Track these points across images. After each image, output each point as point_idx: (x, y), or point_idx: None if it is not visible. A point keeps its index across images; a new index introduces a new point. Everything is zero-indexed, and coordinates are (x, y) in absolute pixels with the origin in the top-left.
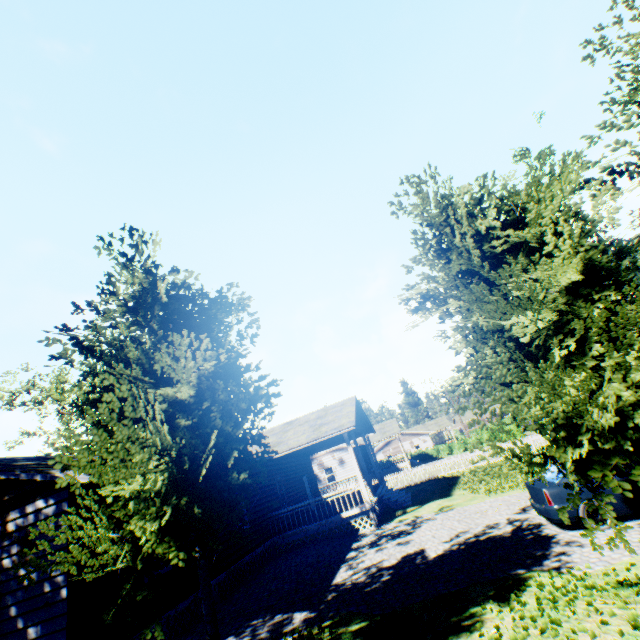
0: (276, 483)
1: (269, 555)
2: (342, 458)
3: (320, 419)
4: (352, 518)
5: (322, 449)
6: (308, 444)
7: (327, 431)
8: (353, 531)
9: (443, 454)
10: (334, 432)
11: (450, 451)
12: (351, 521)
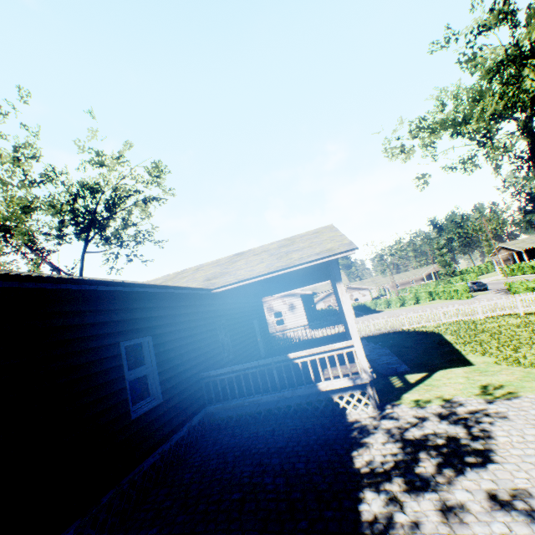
0: (217, 328)
1: (199, 433)
2: (293, 304)
3: (285, 247)
4: (335, 393)
5: (277, 292)
6: (270, 275)
7: (303, 257)
8: (335, 412)
9: (380, 307)
10: (318, 258)
11: (387, 305)
12: (333, 397)
